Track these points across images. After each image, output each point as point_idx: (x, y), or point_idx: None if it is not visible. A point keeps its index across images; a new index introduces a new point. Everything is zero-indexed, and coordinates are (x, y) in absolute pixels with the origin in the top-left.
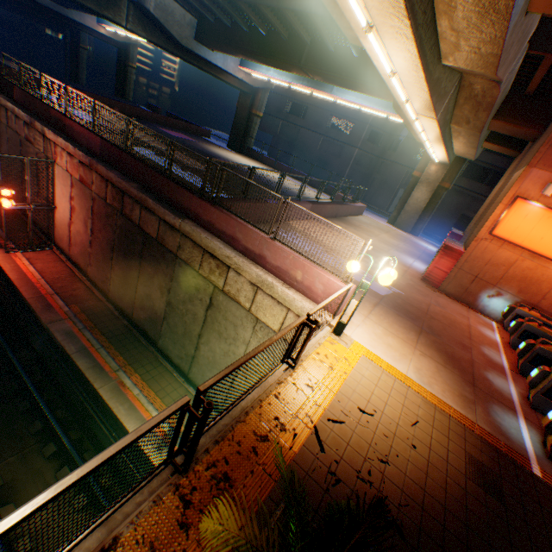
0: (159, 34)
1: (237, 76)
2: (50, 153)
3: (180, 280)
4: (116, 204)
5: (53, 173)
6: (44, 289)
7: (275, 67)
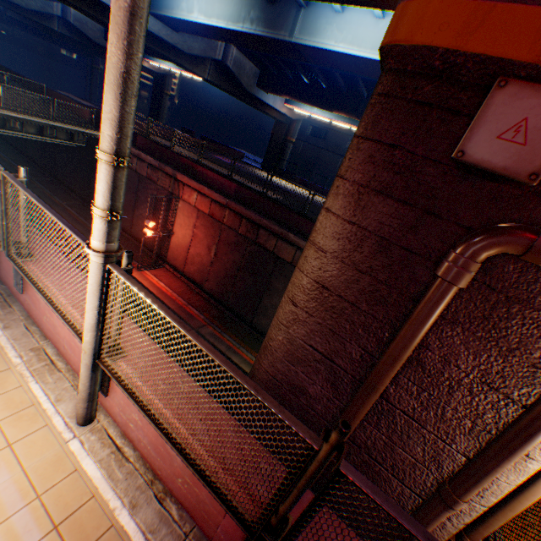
0: (229, 82)
1: (281, 111)
2: (175, 191)
3: None
4: (249, 235)
5: (176, 207)
6: (179, 301)
7: (328, 111)
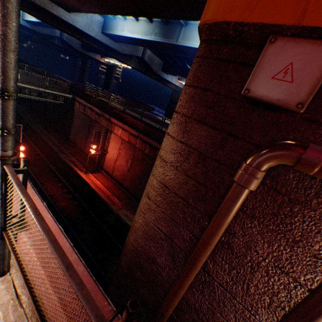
0: (145, 69)
1: (176, 84)
2: (110, 128)
3: None
4: (150, 154)
5: (110, 137)
6: (107, 192)
7: None
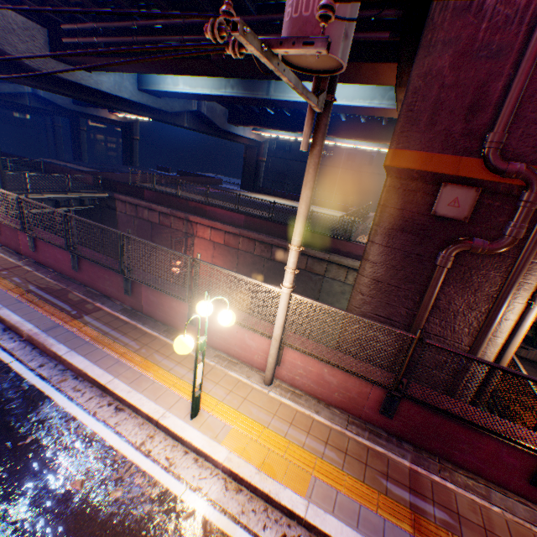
0: (204, 125)
1: (251, 138)
2: (189, 231)
3: (327, 291)
4: (264, 254)
5: (193, 243)
6: None
7: (295, 133)
